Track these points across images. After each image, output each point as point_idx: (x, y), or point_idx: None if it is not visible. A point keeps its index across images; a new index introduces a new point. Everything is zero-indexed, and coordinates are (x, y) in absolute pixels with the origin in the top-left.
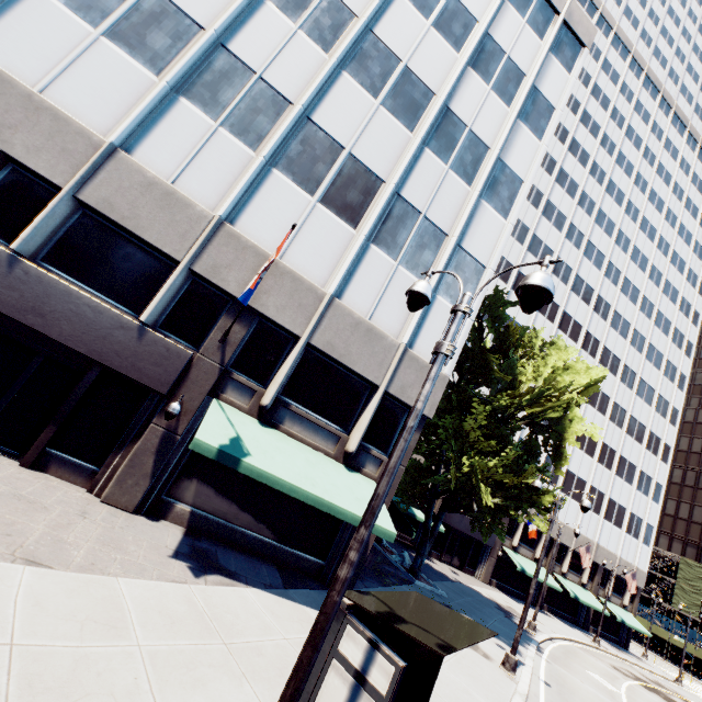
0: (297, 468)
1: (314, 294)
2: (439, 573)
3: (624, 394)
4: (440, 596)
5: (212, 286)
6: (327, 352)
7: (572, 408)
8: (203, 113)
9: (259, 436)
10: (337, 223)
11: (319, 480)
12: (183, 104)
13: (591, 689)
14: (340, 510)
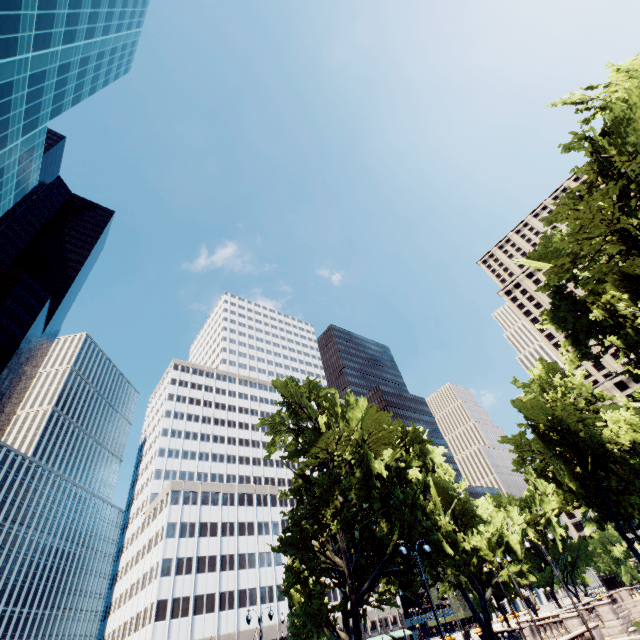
0: None
1: (258, 629)
2: None
3: None
4: None
5: None
6: None
7: None
8: (224, 611)
9: None
10: (254, 608)
11: None
12: (221, 613)
13: None
14: None
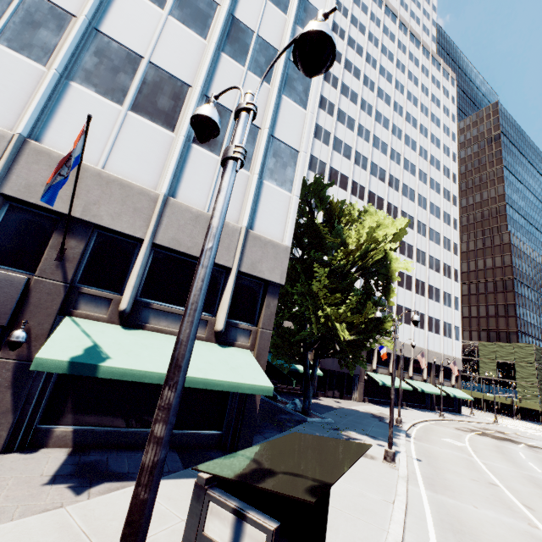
0: (167, 358)
1: (147, 197)
2: (325, 406)
3: (422, 241)
4: (329, 423)
5: (34, 208)
6: (174, 248)
7: (389, 253)
8: None
9: (122, 339)
10: (153, 128)
11: (191, 362)
12: None
13: (448, 450)
14: (216, 383)
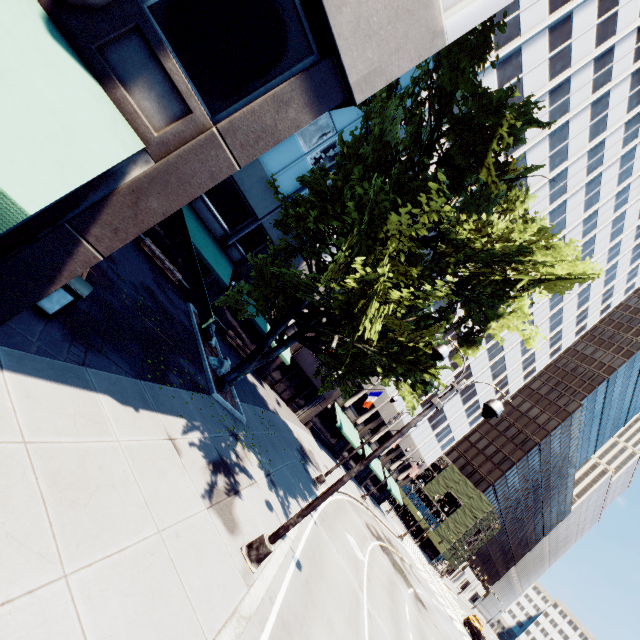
0: None
1: None
2: (260, 397)
3: (513, 336)
4: (236, 420)
5: None
6: None
7: (525, 294)
8: None
9: None
10: None
11: None
12: None
13: (343, 562)
14: None
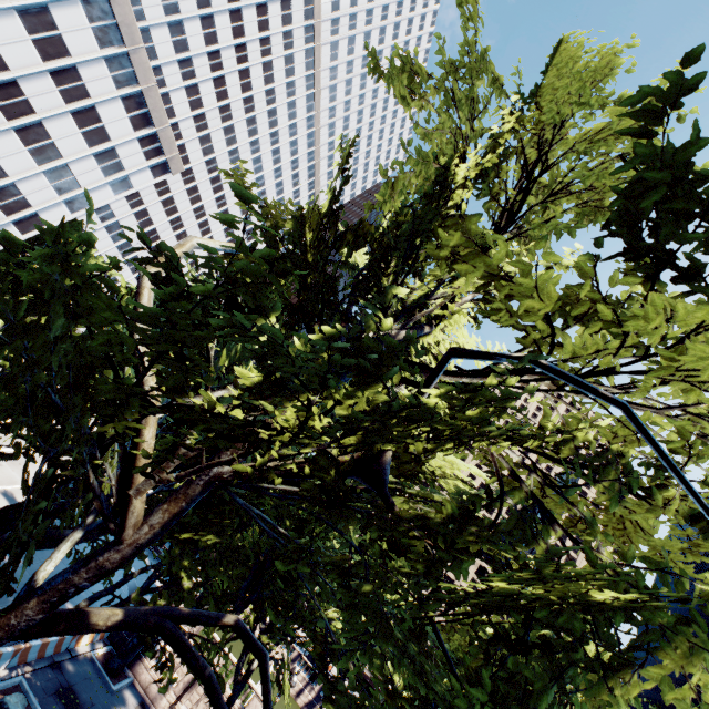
0: None
1: None
2: None
3: None
4: None
5: None
6: None
7: None
8: None
9: None
10: None
11: None
12: None
13: None
14: None
